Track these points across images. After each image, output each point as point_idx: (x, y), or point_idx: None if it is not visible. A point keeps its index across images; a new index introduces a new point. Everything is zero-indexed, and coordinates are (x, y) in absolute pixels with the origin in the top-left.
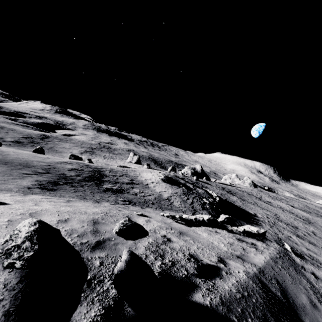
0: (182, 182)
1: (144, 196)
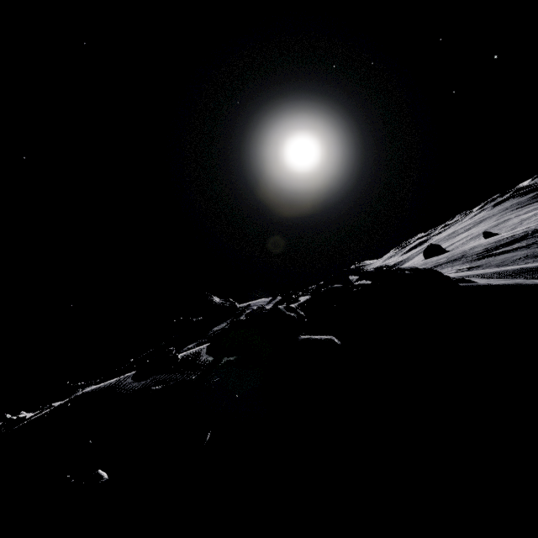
0: None
1: None
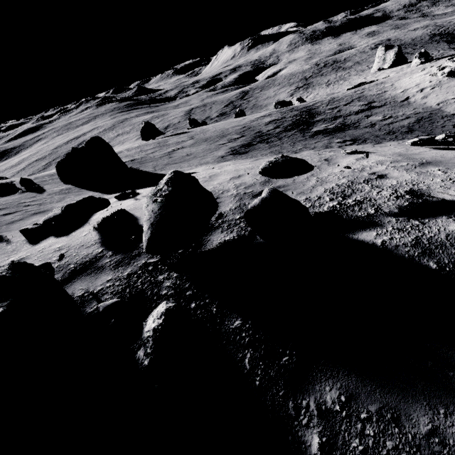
0: None
1: (391, 123)
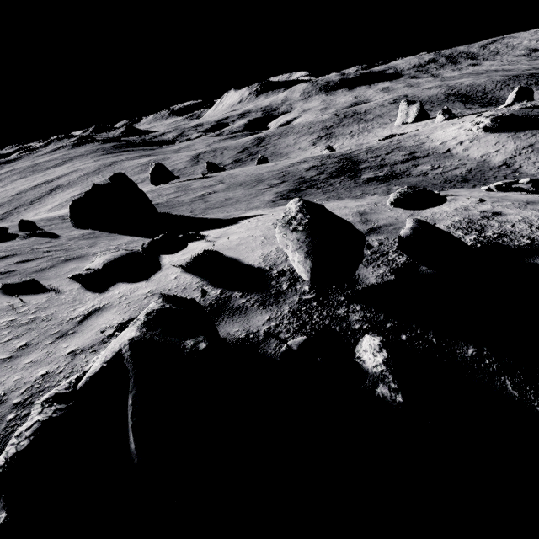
0: None
1: (443, 173)
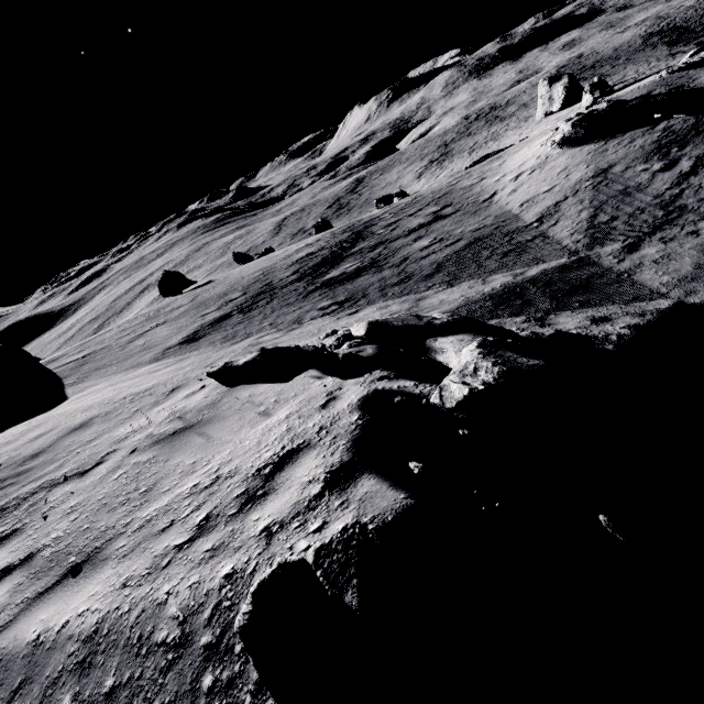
0: (703, 84)
1: (427, 256)
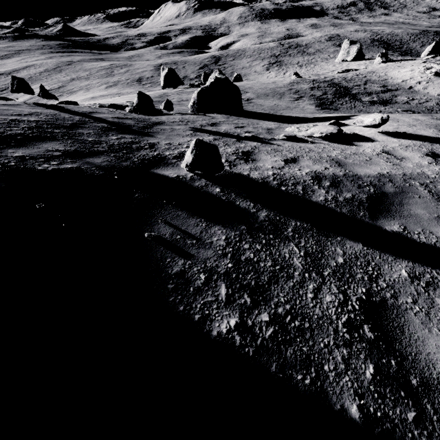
0: None
1: (420, 103)
